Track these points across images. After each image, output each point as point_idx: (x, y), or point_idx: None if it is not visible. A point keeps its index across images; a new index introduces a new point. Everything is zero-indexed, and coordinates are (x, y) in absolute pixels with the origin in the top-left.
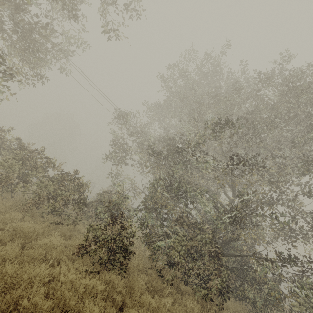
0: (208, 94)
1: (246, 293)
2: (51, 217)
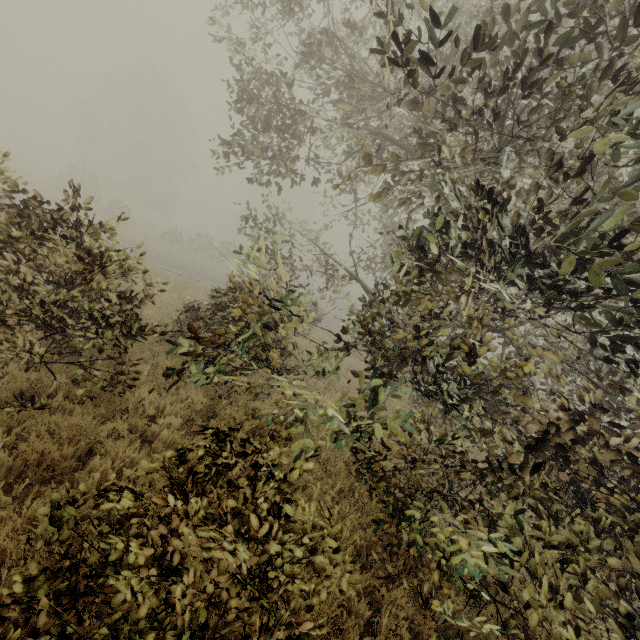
0: None
1: None
2: (20, 374)
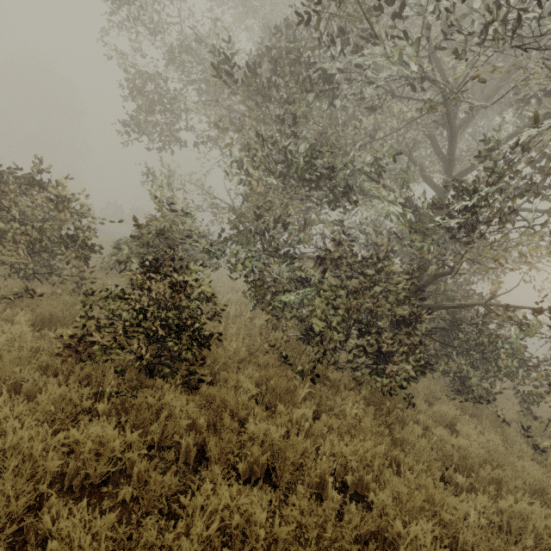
0: None
1: (451, 365)
2: (17, 284)
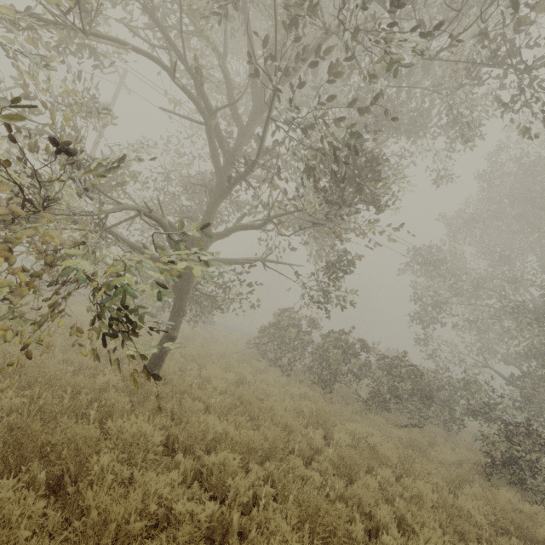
0: None
1: None
2: (392, 417)
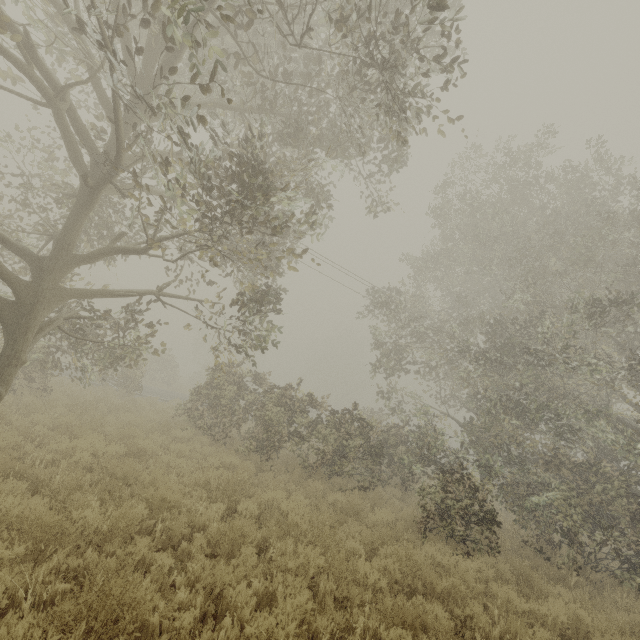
0: (540, 231)
1: None
2: (341, 481)
